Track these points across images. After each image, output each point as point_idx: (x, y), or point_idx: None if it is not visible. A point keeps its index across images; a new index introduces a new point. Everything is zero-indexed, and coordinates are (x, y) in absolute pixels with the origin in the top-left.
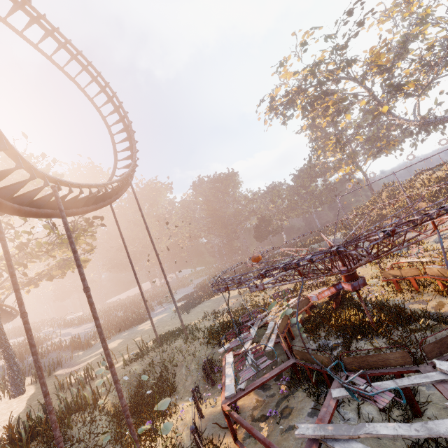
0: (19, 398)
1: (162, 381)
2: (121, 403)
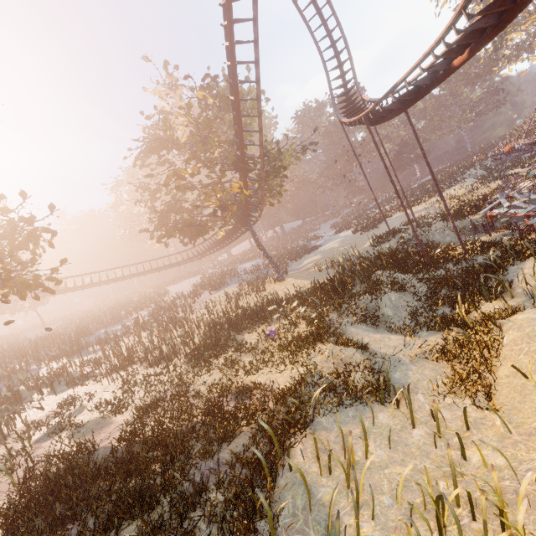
0: (287, 281)
1: (425, 243)
2: (454, 225)
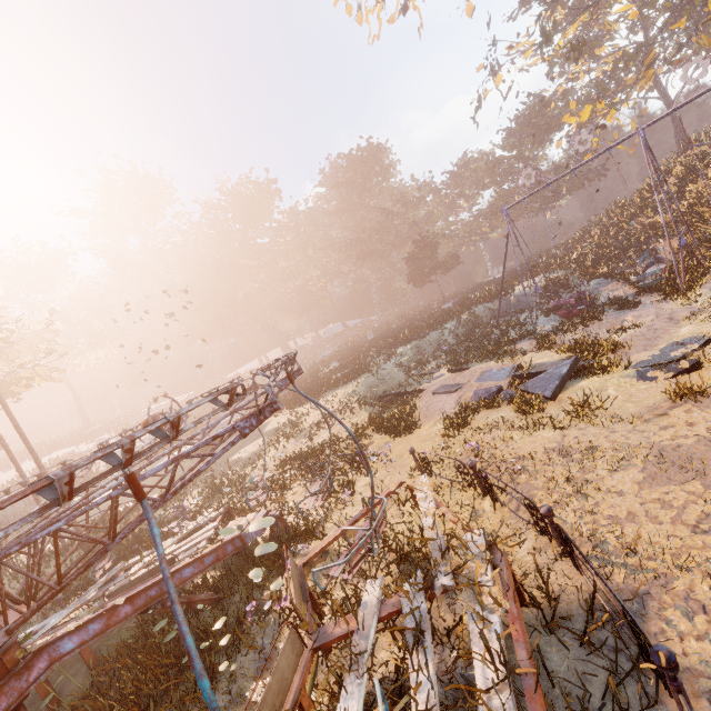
0: None
1: None
2: None
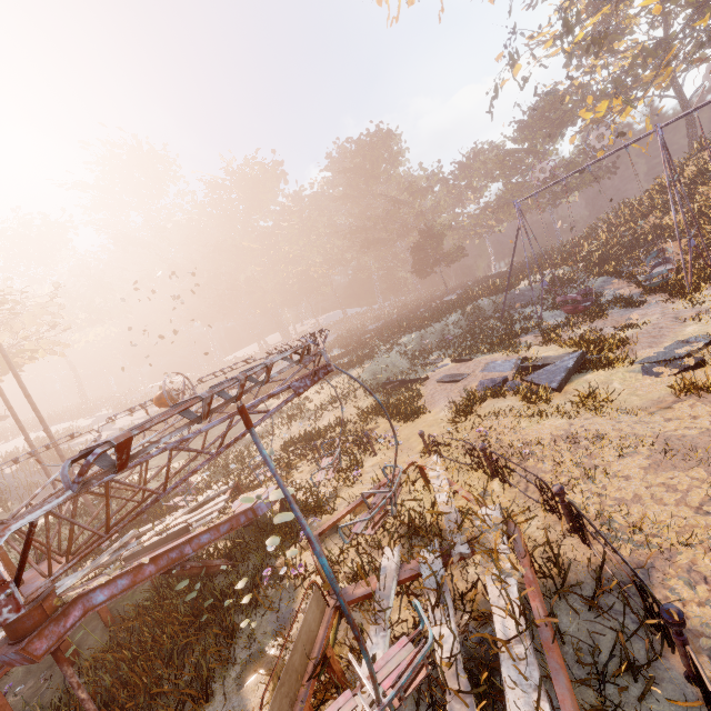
0: None
1: None
2: None
